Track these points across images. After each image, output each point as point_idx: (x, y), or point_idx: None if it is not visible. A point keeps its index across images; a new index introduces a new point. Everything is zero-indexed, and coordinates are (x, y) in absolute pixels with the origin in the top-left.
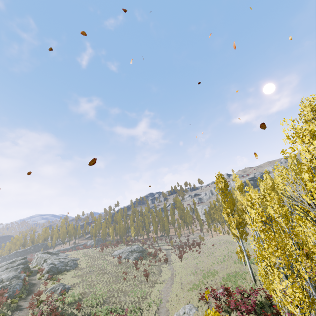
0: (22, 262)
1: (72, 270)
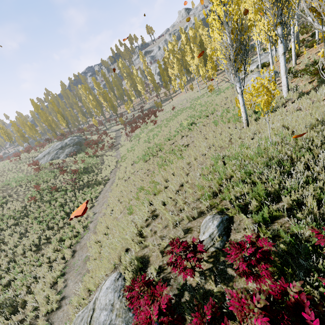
0: None
1: None
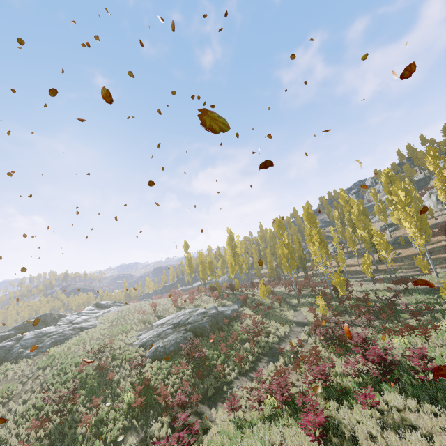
0: (18, 325)
1: (29, 358)
